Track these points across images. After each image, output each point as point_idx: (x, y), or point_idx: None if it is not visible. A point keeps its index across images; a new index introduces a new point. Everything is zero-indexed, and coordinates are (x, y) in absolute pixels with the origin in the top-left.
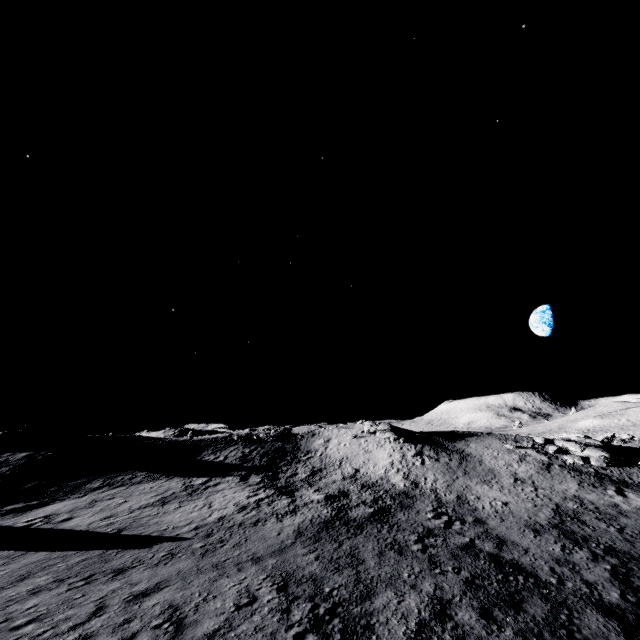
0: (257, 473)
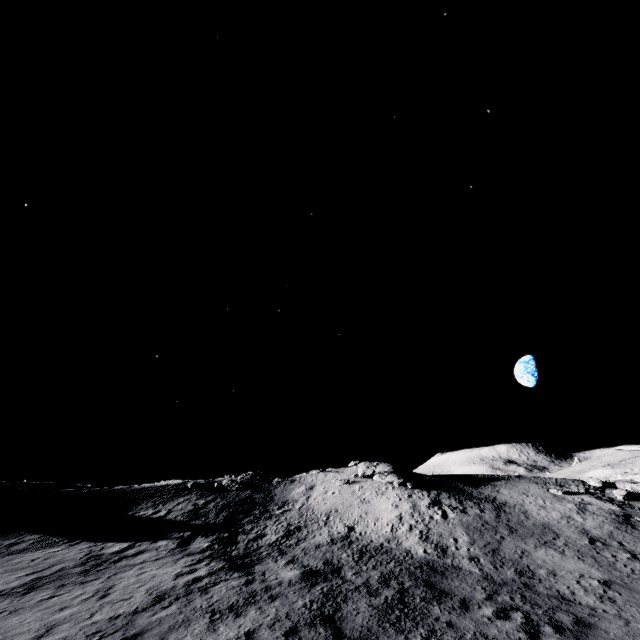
0: (206, 534)
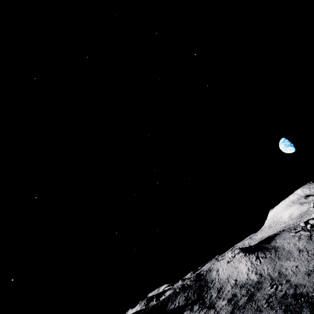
0: (195, 304)
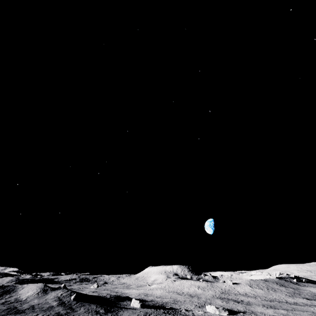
0: None
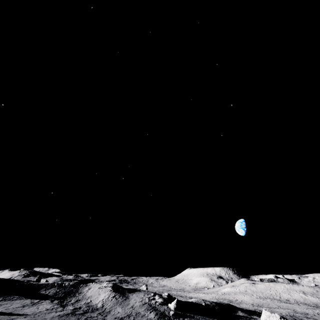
0: (58, 299)
